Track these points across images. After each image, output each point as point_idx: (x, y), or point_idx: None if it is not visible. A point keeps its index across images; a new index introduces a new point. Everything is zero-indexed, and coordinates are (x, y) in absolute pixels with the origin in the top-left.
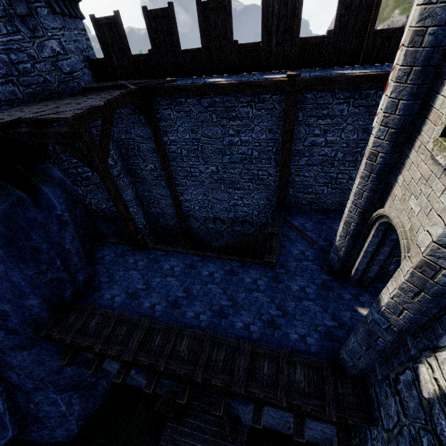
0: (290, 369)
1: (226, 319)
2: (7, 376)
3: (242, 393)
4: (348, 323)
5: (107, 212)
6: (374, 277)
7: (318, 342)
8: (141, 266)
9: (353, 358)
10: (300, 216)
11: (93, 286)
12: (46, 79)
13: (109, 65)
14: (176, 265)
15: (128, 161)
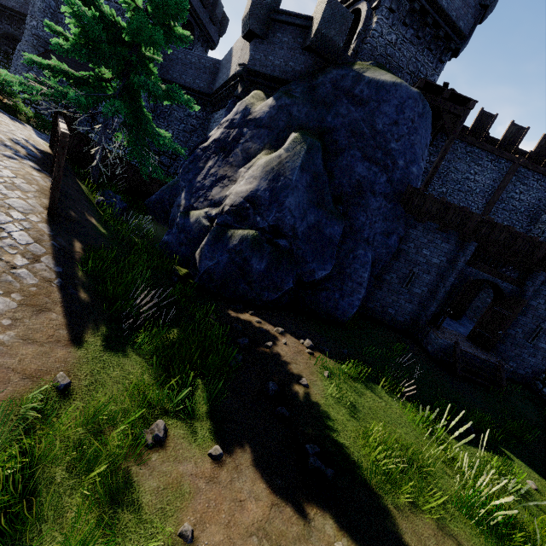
0: None
1: None
2: (354, 217)
3: None
4: None
5: None
6: None
7: None
8: None
9: None
10: None
11: None
12: None
13: None
14: None
15: None
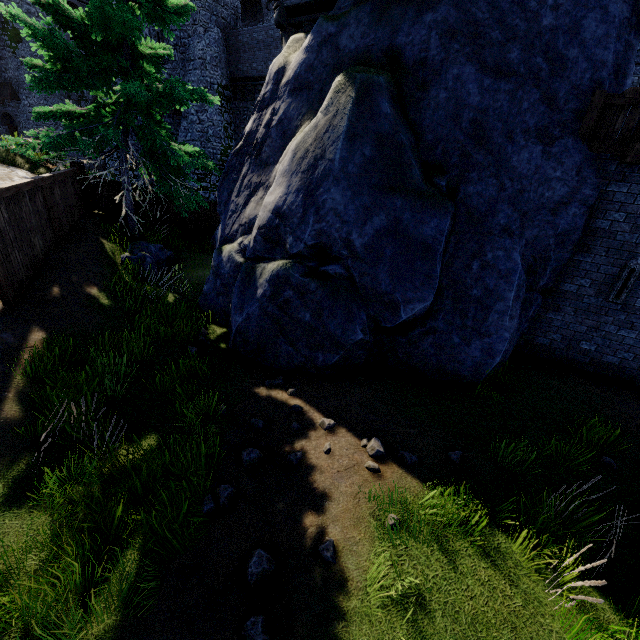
0: None
1: None
2: (472, 192)
3: None
4: None
5: None
6: None
7: None
8: None
9: None
10: None
11: None
12: None
13: None
14: None
15: None
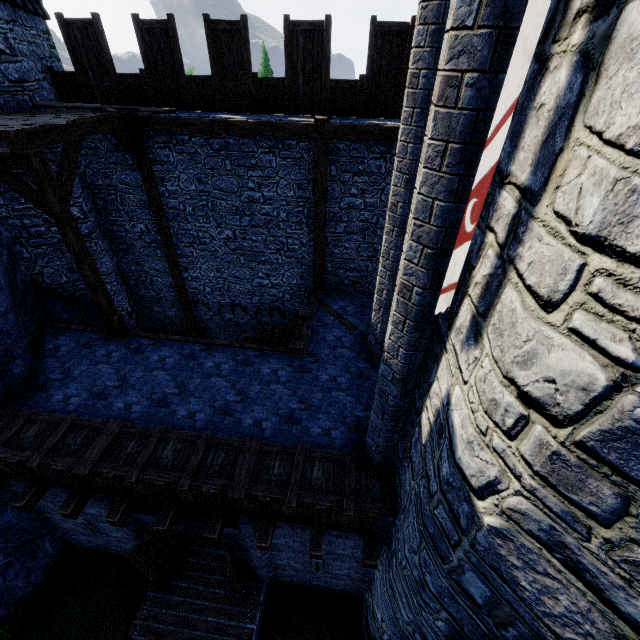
0: (307, 466)
1: (232, 416)
2: None
3: (242, 497)
4: None
5: (69, 288)
6: None
7: (344, 435)
8: (116, 358)
9: (375, 438)
10: (341, 299)
11: (37, 386)
12: None
13: (82, 82)
14: (169, 355)
15: (107, 218)
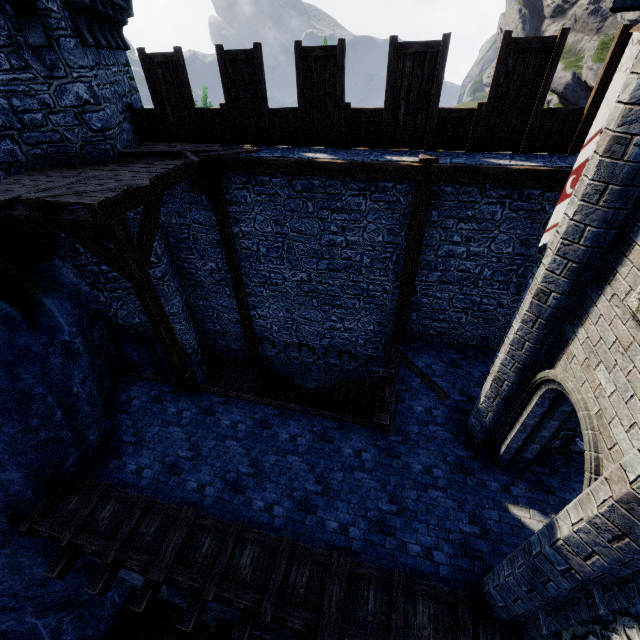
0: (409, 605)
1: (313, 515)
2: None
3: None
4: (495, 529)
5: (141, 329)
6: (533, 458)
7: (450, 560)
8: (187, 419)
9: (505, 597)
10: (425, 352)
11: (111, 449)
12: (64, 136)
13: (160, 118)
14: (241, 420)
15: (178, 255)
